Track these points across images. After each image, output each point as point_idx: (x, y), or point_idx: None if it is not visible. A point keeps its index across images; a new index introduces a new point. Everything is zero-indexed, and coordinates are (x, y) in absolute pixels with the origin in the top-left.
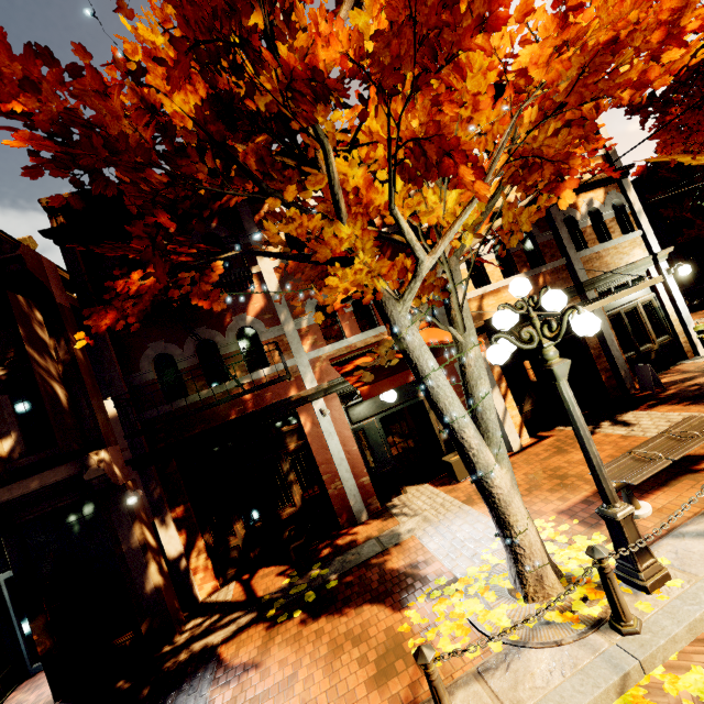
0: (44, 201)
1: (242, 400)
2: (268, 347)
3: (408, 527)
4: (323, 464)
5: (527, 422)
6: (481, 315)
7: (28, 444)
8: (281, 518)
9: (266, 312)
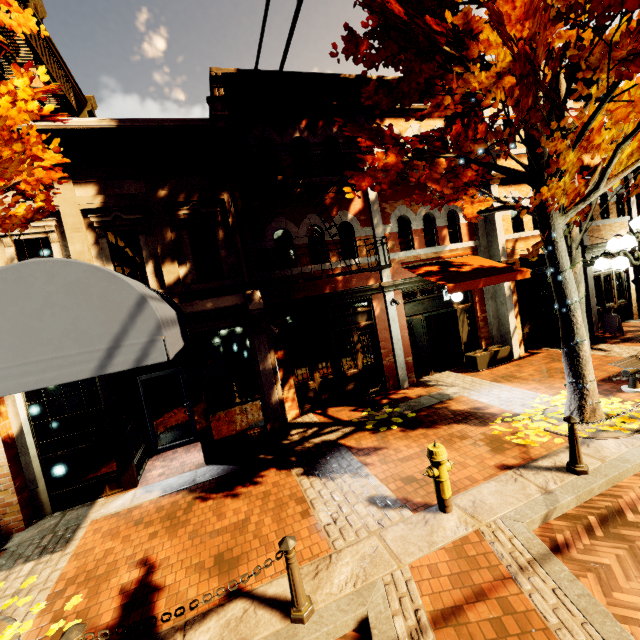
0: (214, 71)
1: (335, 280)
2: (360, 242)
3: (453, 391)
4: (383, 342)
5: (523, 341)
6: (513, 254)
7: (197, 275)
8: (347, 375)
9: (362, 214)
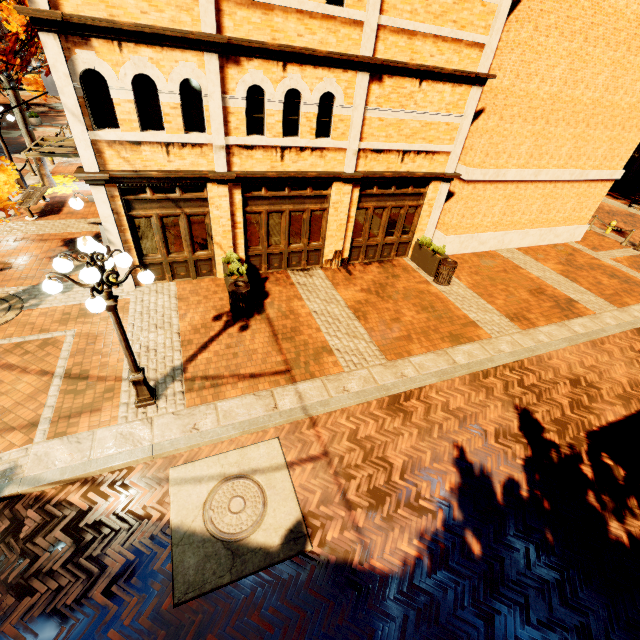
0: None
1: None
2: None
3: None
4: None
5: None
6: None
7: None
8: None
9: None
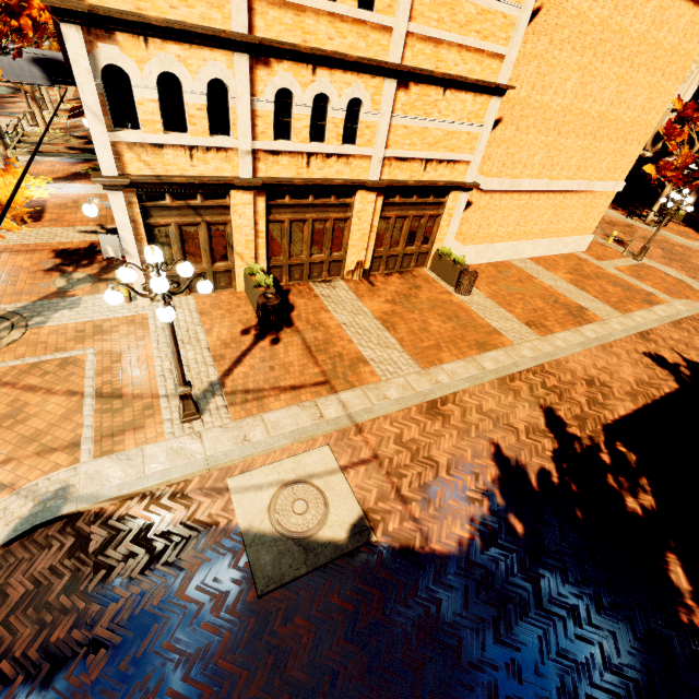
0: None
1: None
2: None
3: None
4: None
5: None
6: None
7: None
8: None
9: None
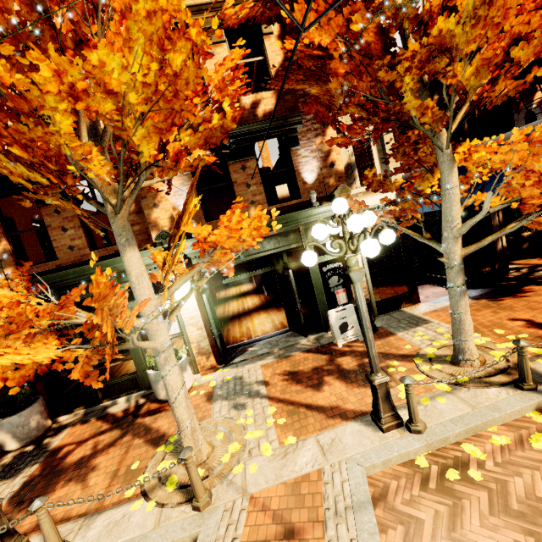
0: None
1: None
2: None
3: None
4: None
5: None
6: None
7: None
8: (523, 236)
9: None
